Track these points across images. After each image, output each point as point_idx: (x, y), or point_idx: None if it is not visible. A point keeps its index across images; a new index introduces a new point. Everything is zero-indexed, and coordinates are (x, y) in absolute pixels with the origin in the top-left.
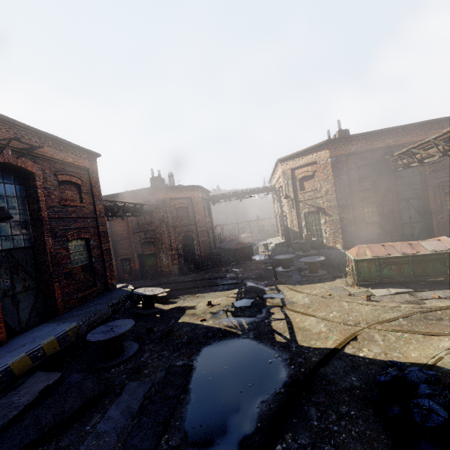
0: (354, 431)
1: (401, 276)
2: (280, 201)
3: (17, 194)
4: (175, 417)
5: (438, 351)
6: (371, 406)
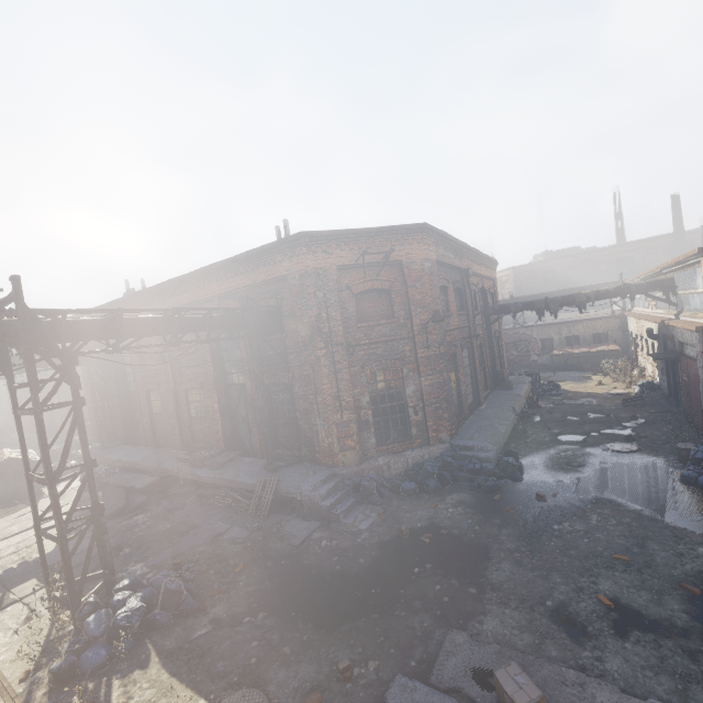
0: None
1: None
2: None
3: None
4: None
5: None
6: None
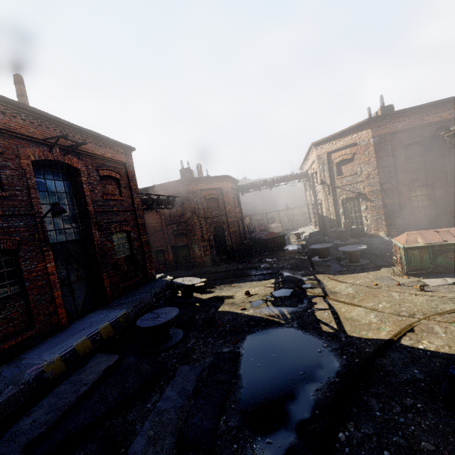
0: (424, 424)
1: None
2: (313, 188)
3: (65, 190)
4: (230, 400)
5: None
6: (441, 400)
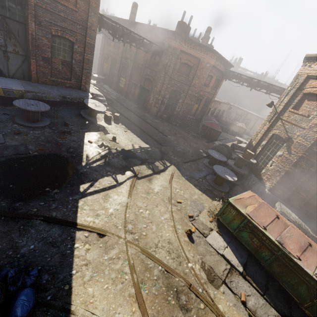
0: None
1: (253, 252)
2: None
3: None
4: None
5: (103, 314)
6: None
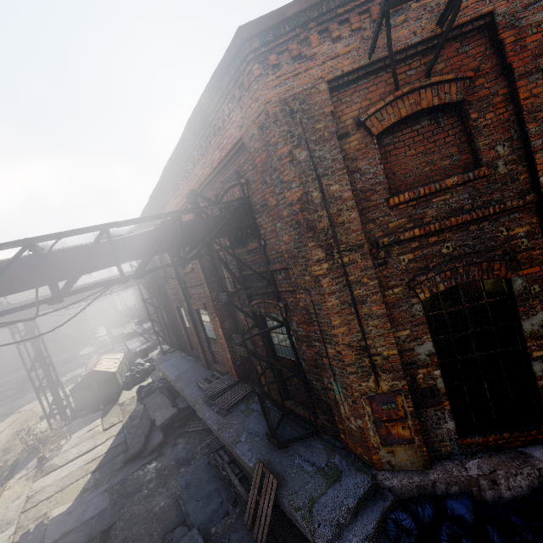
0: None
1: None
2: None
3: None
4: None
5: None
6: None
